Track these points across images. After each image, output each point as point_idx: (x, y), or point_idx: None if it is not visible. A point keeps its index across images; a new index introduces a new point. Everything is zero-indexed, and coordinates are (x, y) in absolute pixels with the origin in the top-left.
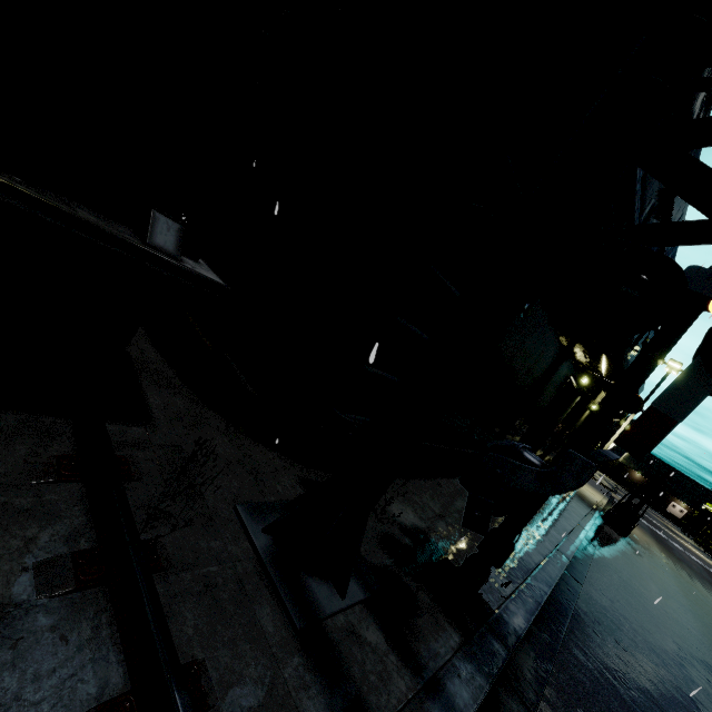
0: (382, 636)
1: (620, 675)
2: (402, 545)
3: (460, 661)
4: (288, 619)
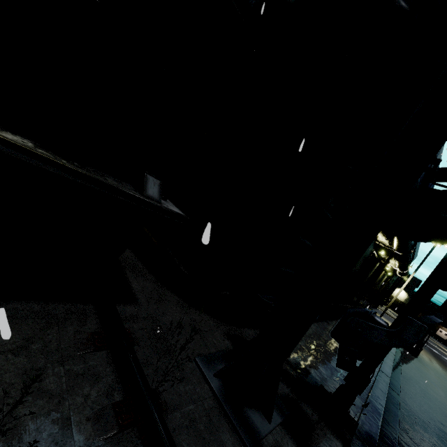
0: None
1: None
2: (292, 377)
3: None
4: (241, 441)
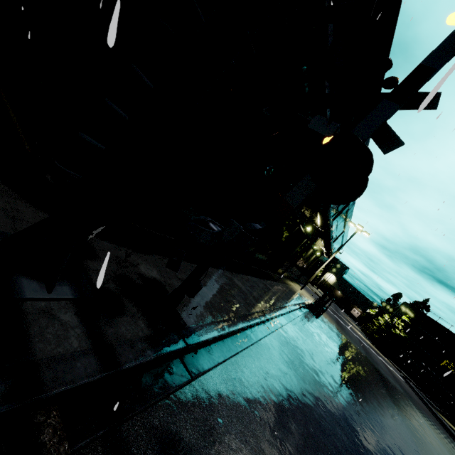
0: (76, 319)
1: (272, 373)
2: (134, 283)
3: (139, 341)
4: None
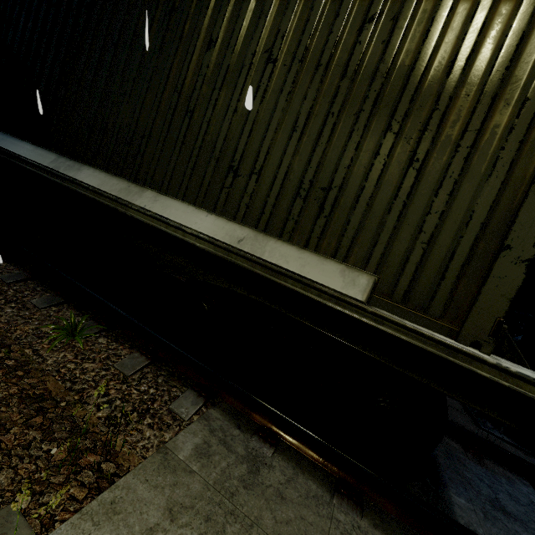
0: None
1: None
2: None
3: None
4: None
